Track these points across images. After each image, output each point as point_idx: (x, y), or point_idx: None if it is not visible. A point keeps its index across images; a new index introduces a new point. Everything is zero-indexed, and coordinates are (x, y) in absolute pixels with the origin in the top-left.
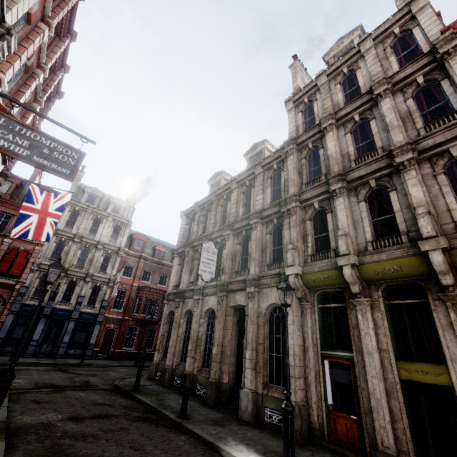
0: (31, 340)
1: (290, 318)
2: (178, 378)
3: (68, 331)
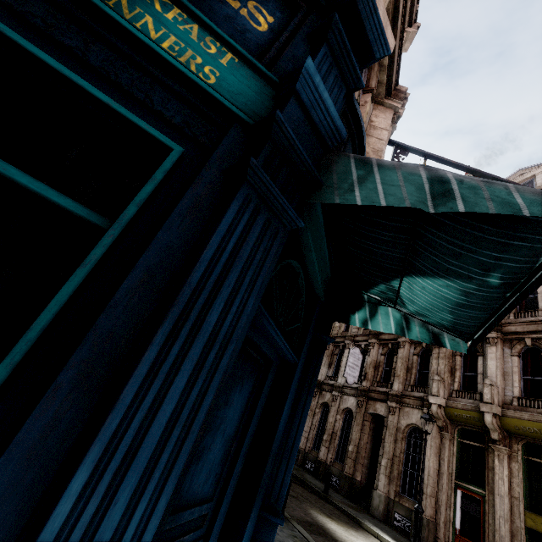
0: None
1: (428, 442)
2: (310, 462)
3: None
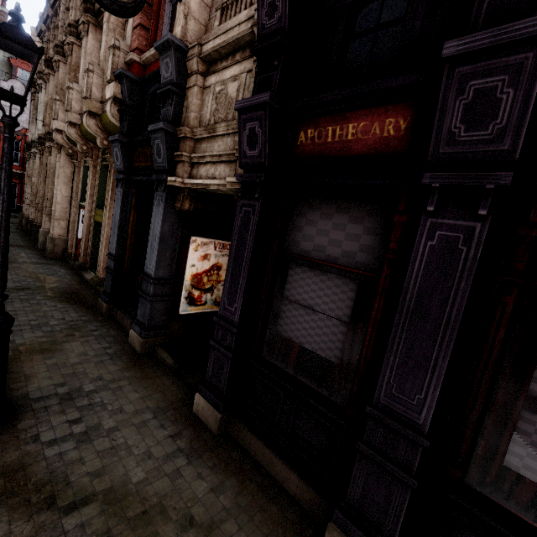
0: None
1: (57, 173)
2: None
3: None
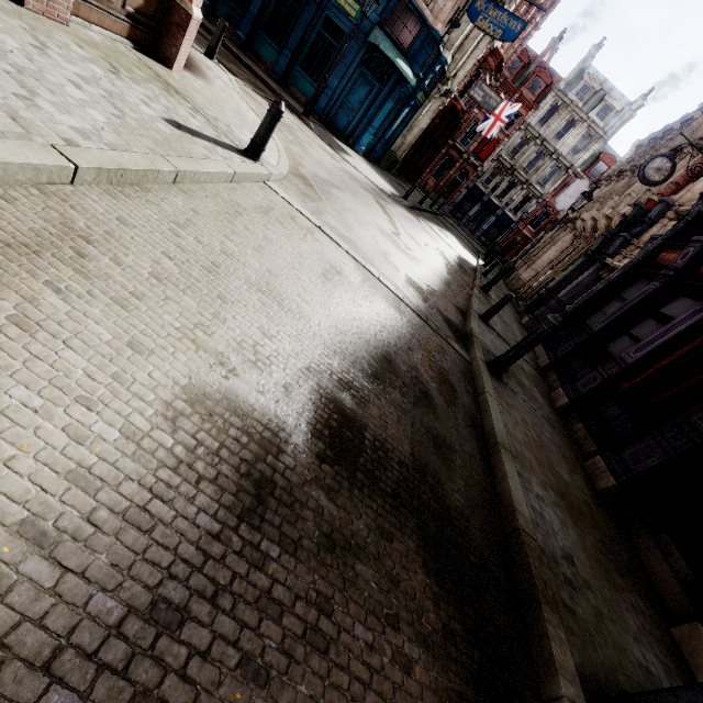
0: (467, 215)
1: (557, 243)
2: None
3: (488, 222)
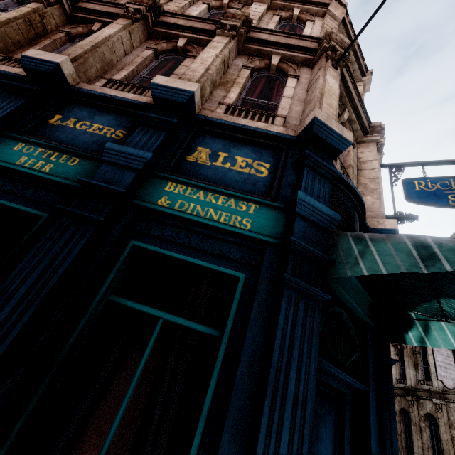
0: None
1: None
2: None
3: None
